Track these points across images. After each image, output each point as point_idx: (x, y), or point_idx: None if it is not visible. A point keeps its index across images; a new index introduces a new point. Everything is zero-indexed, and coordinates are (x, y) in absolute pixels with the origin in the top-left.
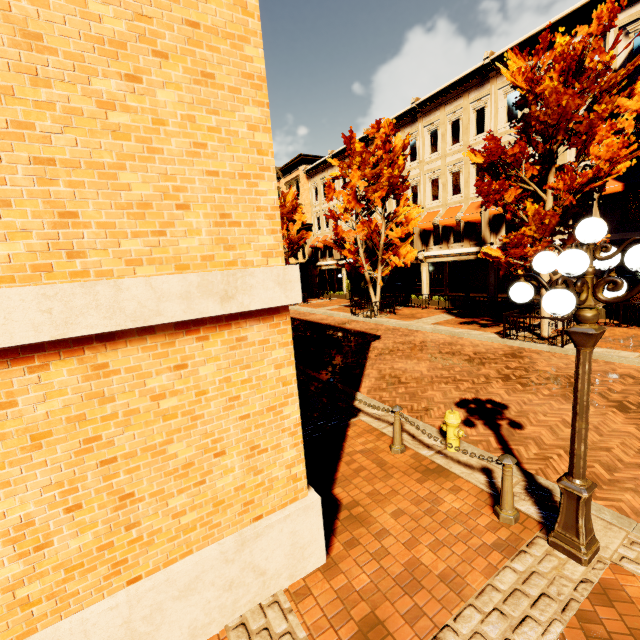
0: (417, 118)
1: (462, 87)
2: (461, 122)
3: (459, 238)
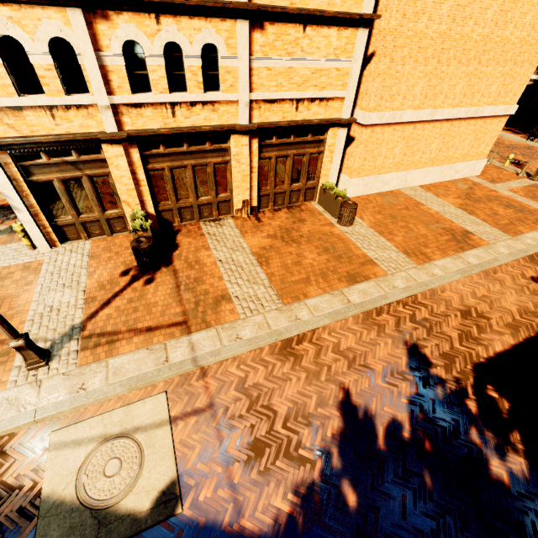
0: None
1: None
2: None
3: None
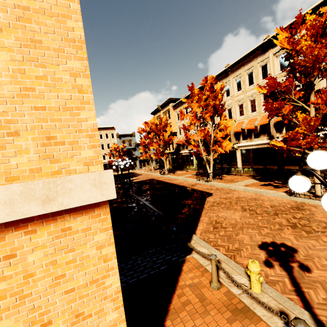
0: (228, 74)
1: (252, 55)
2: (253, 73)
3: (257, 135)
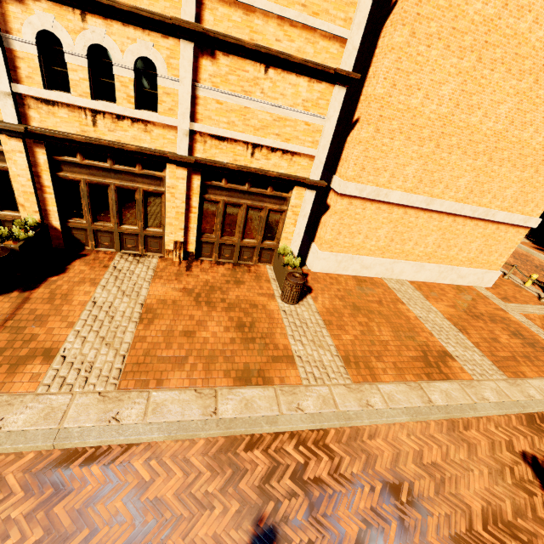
0: None
1: None
2: None
3: None
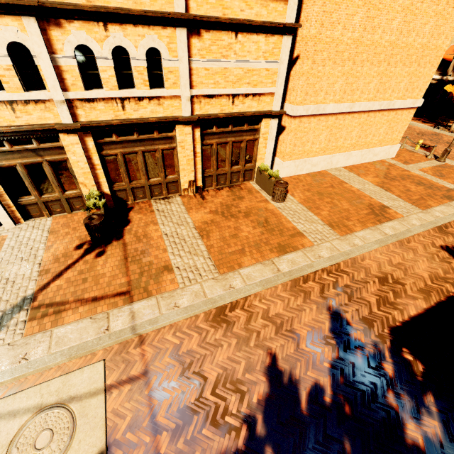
0: None
1: None
2: None
3: None
